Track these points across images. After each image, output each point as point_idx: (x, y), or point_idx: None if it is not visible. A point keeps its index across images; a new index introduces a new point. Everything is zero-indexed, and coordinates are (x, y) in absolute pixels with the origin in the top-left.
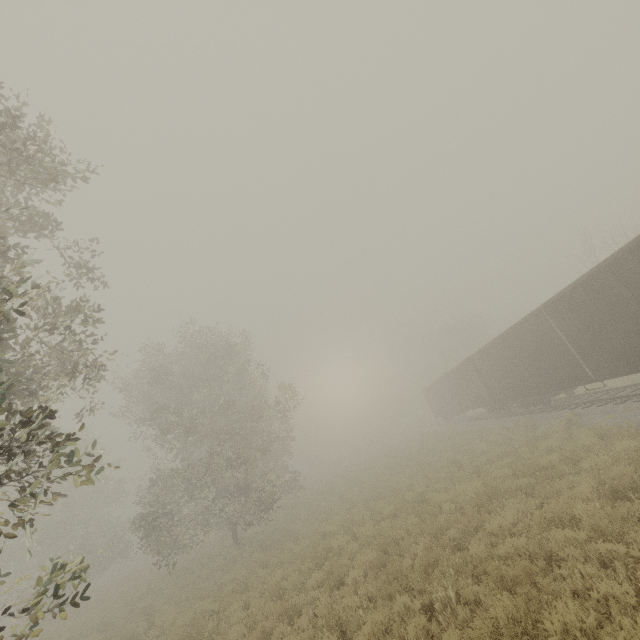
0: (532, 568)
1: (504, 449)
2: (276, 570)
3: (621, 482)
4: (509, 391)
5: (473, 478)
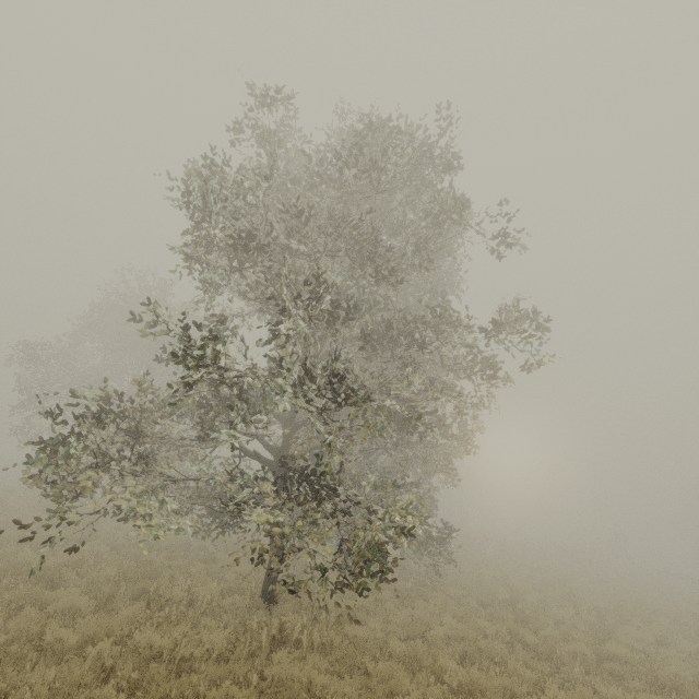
0: None
1: None
2: None
3: None
4: None
5: None
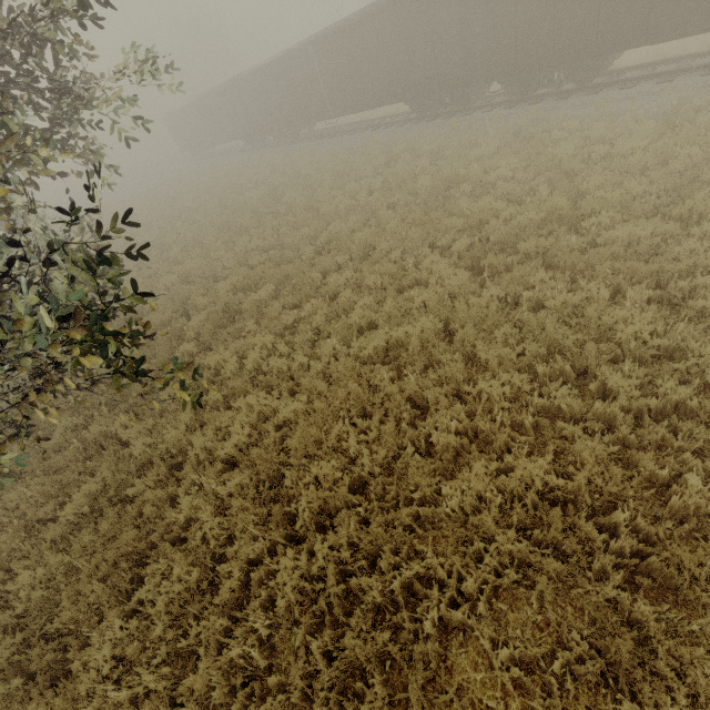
0: (312, 202)
1: (271, 170)
2: (127, 262)
3: (342, 171)
4: (270, 123)
5: (258, 187)
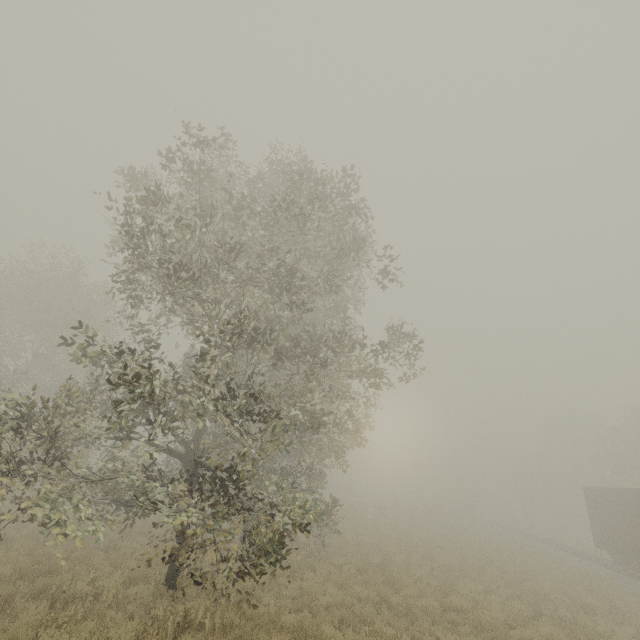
0: None
1: None
2: None
3: None
4: None
5: None
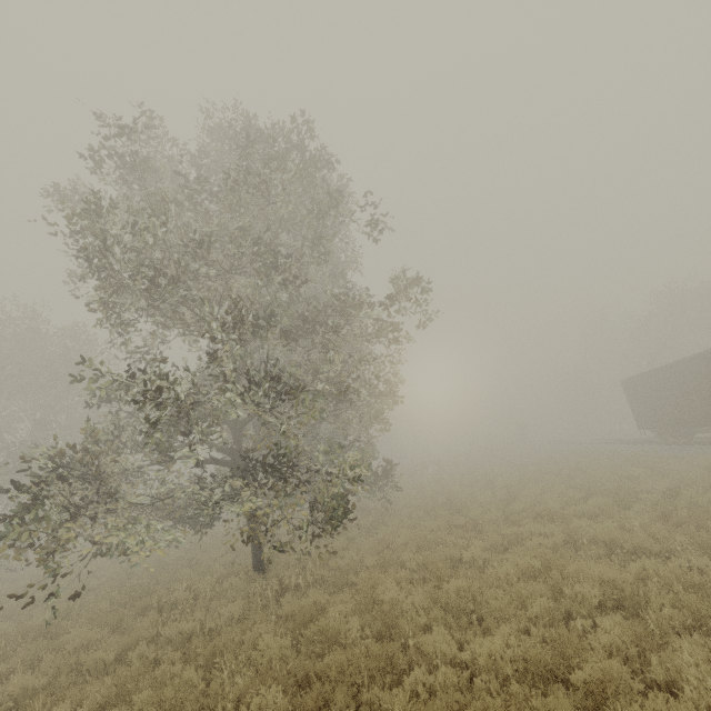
0: None
1: None
2: None
3: None
4: None
5: None
